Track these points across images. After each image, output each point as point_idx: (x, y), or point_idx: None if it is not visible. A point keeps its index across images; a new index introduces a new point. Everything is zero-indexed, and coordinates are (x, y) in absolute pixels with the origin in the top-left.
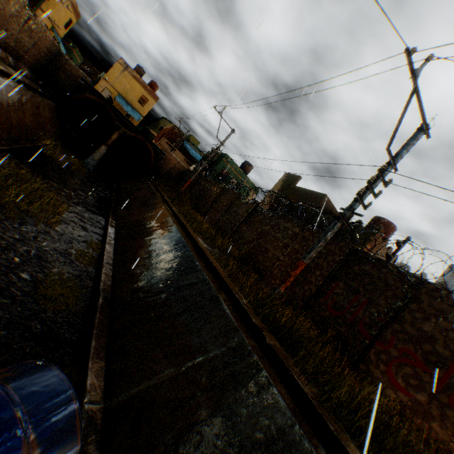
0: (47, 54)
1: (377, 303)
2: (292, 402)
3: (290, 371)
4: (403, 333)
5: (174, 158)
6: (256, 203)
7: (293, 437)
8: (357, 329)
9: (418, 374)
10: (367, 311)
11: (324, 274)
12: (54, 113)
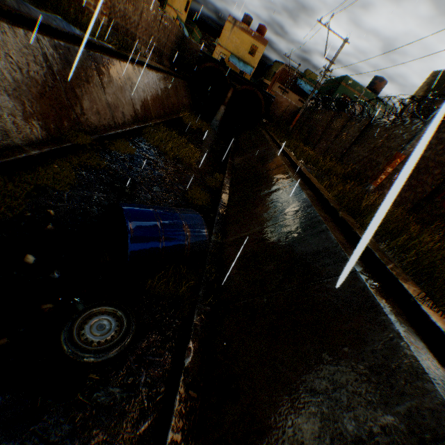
0: (176, 42)
1: None
2: (345, 243)
3: (353, 230)
4: None
5: (285, 100)
6: (370, 118)
7: (333, 251)
8: None
9: None
10: None
11: (444, 170)
12: (186, 90)
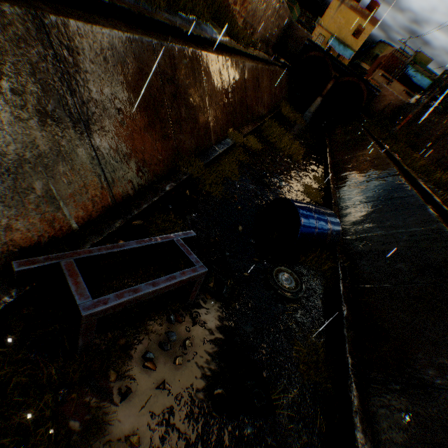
0: (283, 29)
1: None
2: None
3: None
4: None
5: (390, 93)
6: None
7: None
8: None
9: None
10: None
11: None
12: (286, 80)
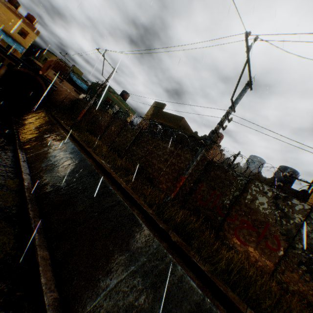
0: None
1: (226, 194)
2: (198, 280)
3: (191, 258)
4: (241, 210)
5: (65, 89)
6: (140, 129)
7: (206, 307)
8: (216, 211)
9: (250, 233)
10: (221, 199)
11: (194, 178)
12: None
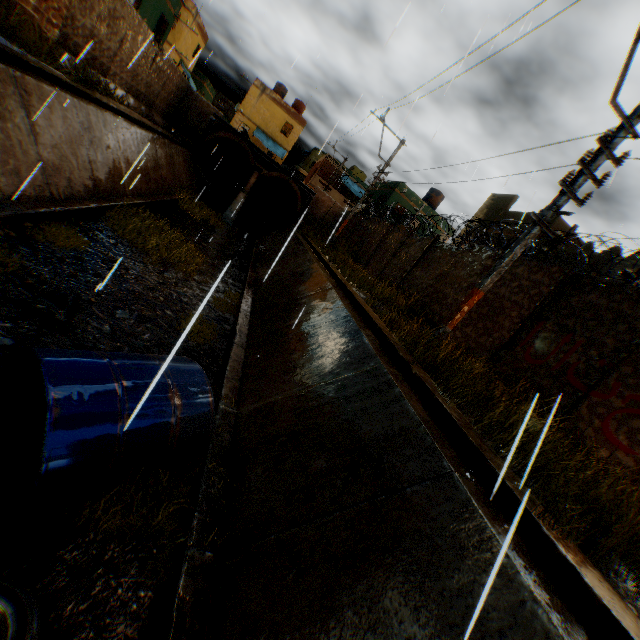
0: (176, 94)
1: (600, 342)
2: (428, 417)
3: (434, 395)
4: (634, 376)
5: (328, 198)
6: (434, 237)
7: (415, 435)
8: (564, 380)
9: None
10: (582, 354)
11: (523, 314)
12: (188, 163)
